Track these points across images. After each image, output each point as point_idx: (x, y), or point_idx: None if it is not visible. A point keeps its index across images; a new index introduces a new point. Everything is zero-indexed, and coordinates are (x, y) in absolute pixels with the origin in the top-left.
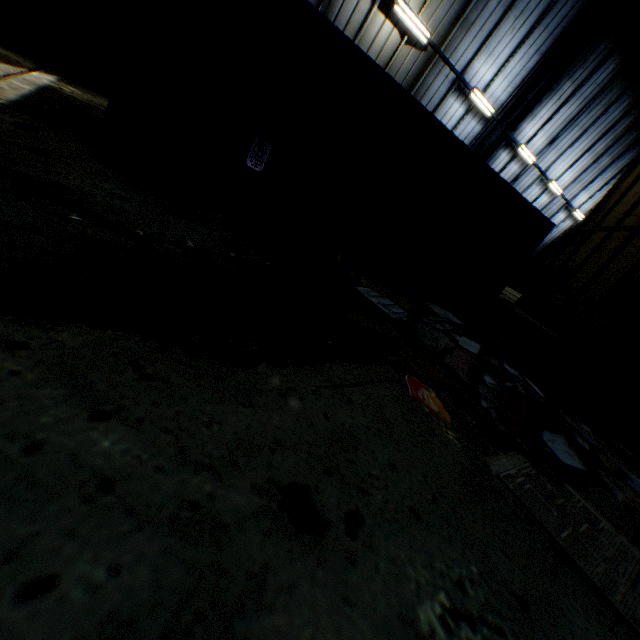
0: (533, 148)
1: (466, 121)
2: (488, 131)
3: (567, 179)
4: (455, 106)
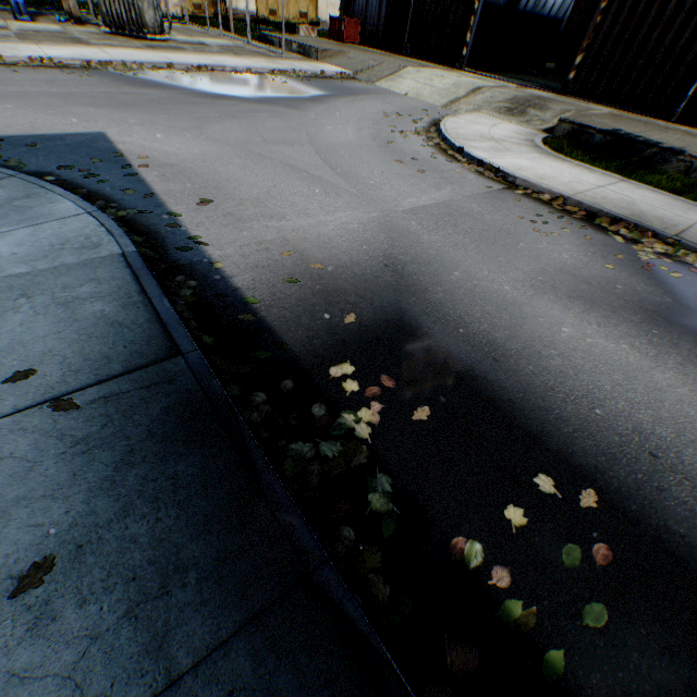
0: None
1: None
2: None
3: None
4: None
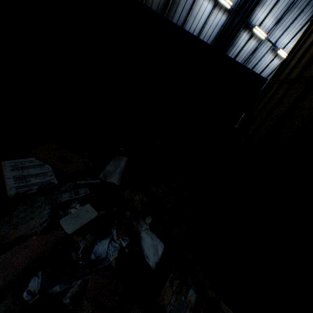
0: (265, 28)
1: (214, 14)
2: (231, 19)
3: (291, 47)
4: (205, 4)
